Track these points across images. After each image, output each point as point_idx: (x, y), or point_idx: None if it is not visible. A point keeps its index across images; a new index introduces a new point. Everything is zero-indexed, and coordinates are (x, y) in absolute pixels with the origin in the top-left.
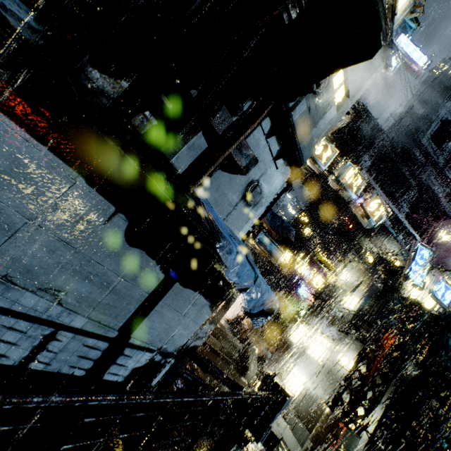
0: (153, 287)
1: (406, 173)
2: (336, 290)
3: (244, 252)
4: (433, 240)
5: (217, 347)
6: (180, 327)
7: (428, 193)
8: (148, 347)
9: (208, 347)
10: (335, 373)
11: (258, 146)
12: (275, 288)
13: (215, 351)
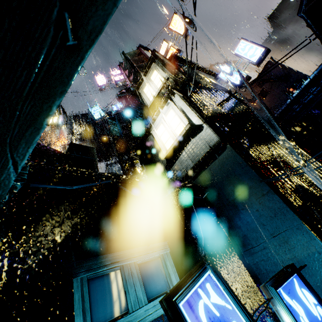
0: None
1: None
2: None
3: None
4: None
5: None
6: None
7: None
8: None
9: None
10: None
11: None
12: None
13: None
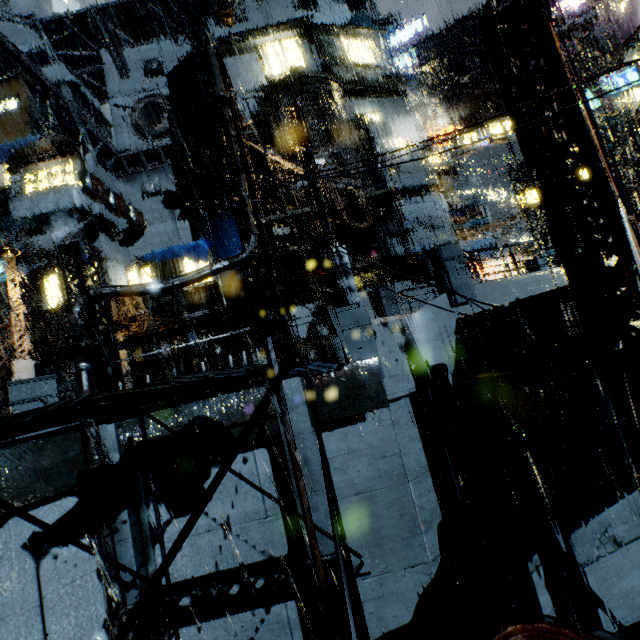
0: None
1: None
2: None
3: None
4: (618, 21)
5: None
6: None
7: None
8: None
9: None
10: None
11: (412, 211)
12: None
13: None
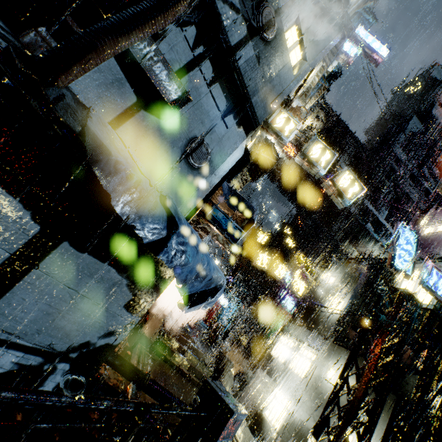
0: (20, 244)
1: (381, 177)
2: (319, 295)
3: (157, 192)
4: None
5: (184, 365)
6: (77, 313)
7: (406, 196)
8: (14, 341)
9: (173, 366)
10: (321, 390)
11: (198, 94)
12: (260, 303)
13: (181, 370)
